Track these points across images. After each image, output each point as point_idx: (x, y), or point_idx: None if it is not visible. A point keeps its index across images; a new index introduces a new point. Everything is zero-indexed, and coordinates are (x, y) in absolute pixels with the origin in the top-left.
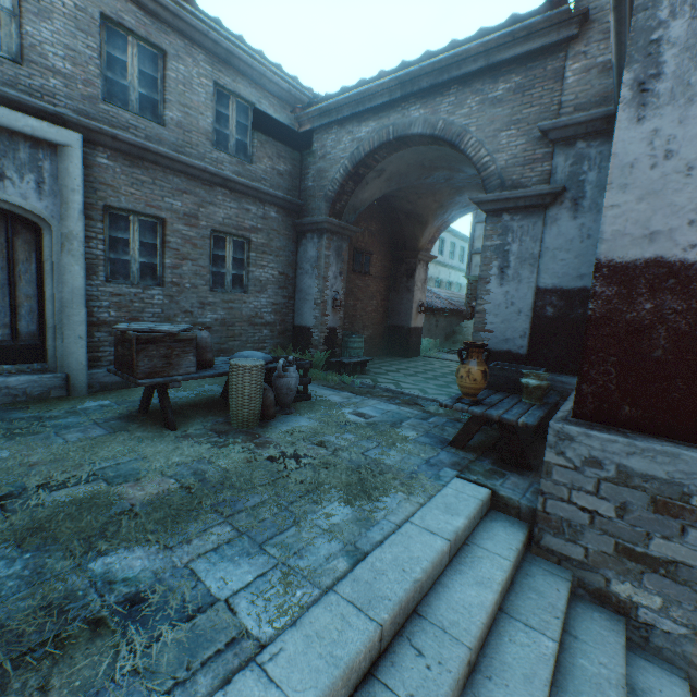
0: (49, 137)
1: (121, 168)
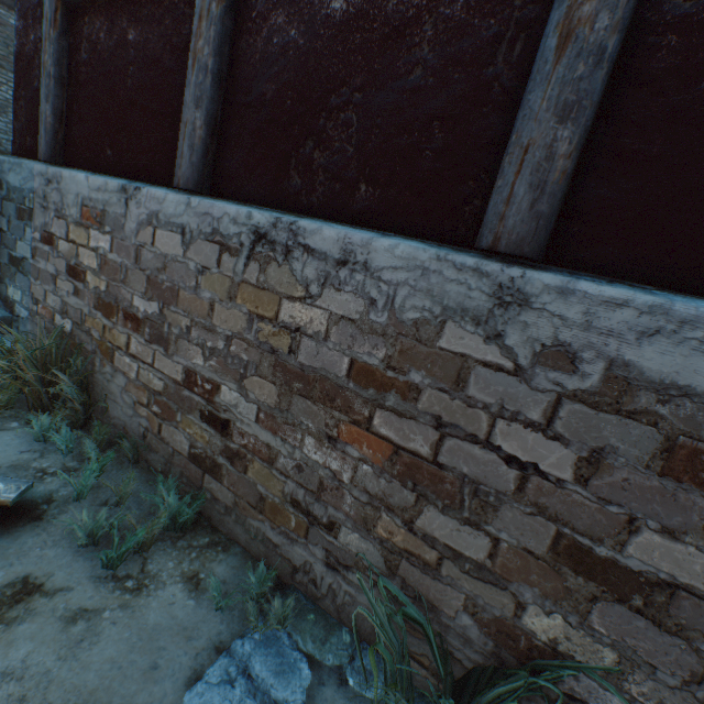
0: None
1: None
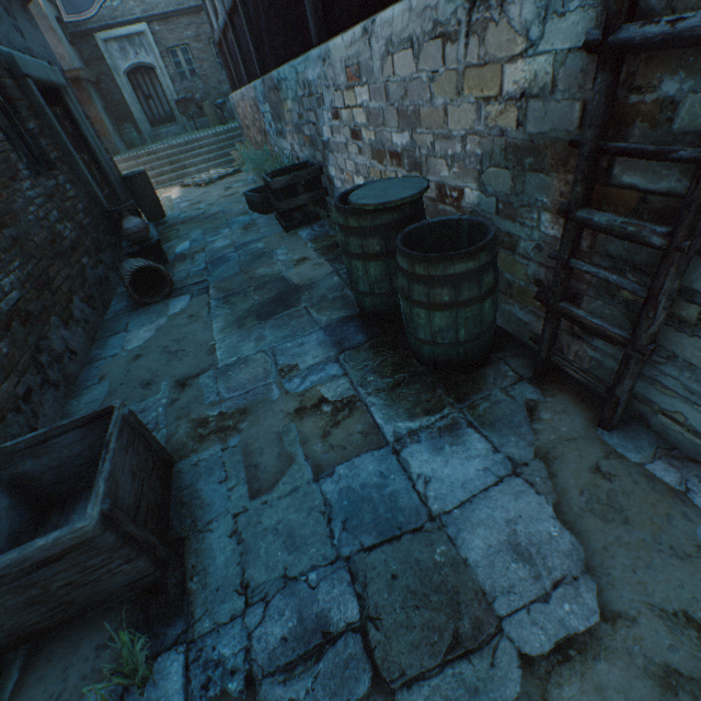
0: (140, 31)
1: (164, 28)
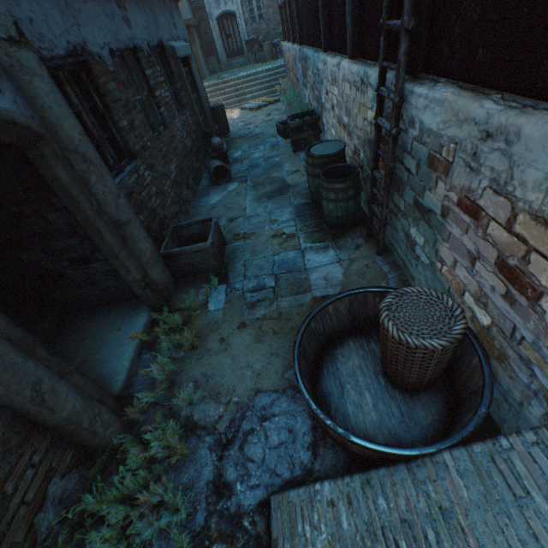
0: None
1: None
